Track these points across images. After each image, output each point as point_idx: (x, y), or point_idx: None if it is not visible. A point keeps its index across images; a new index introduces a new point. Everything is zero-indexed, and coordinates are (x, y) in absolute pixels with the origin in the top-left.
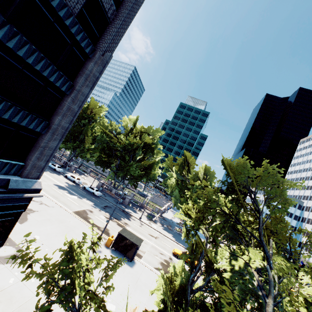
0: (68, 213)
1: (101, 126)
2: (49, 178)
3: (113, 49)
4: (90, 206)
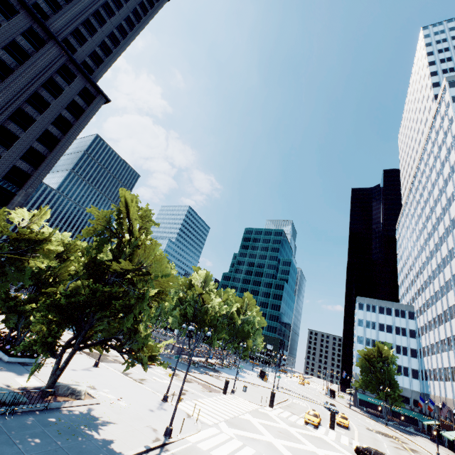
0: None
1: None
2: None
3: (36, 187)
4: None
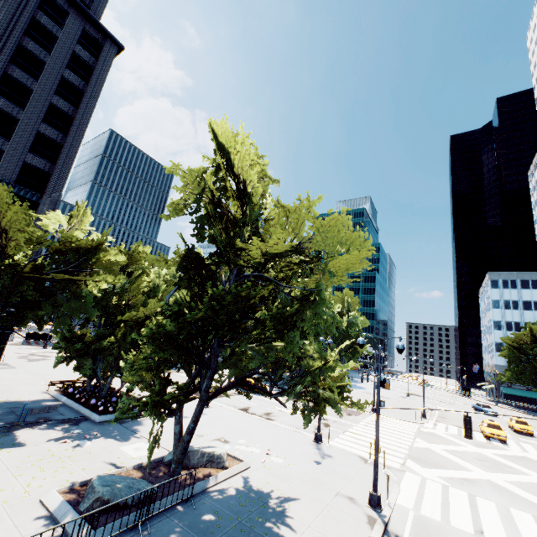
0: None
1: None
2: None
3: (61, 190)
4: None
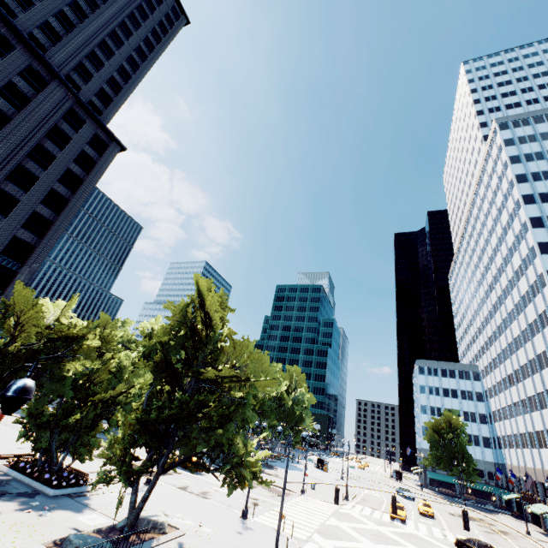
0: None
1: None
2: None
3: (42, 262)
4: None
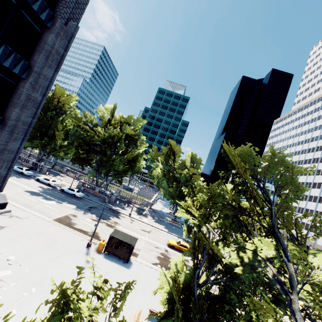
0: (47, 222)
1: (73, 118)
2: (17, 184)
3: (78, 18)
4: (72, 210)
